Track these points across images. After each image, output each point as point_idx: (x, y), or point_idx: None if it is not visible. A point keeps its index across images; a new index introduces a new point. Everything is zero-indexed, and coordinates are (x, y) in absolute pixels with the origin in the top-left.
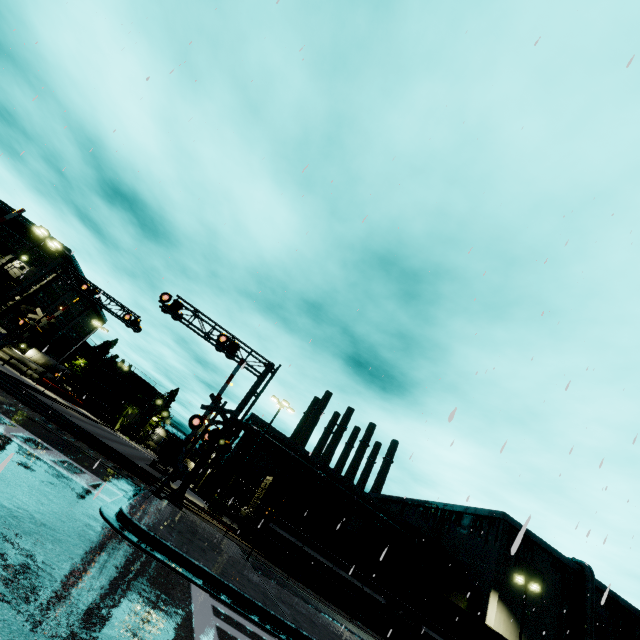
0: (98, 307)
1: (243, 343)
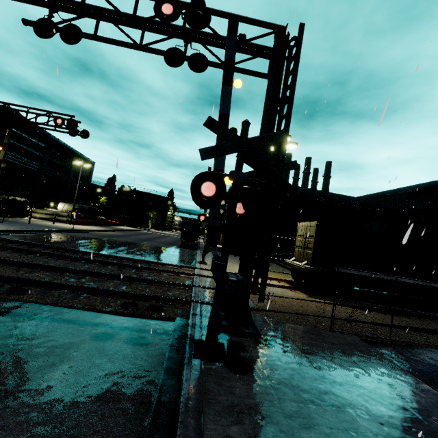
0: (78, 154)
1: (210, 10)
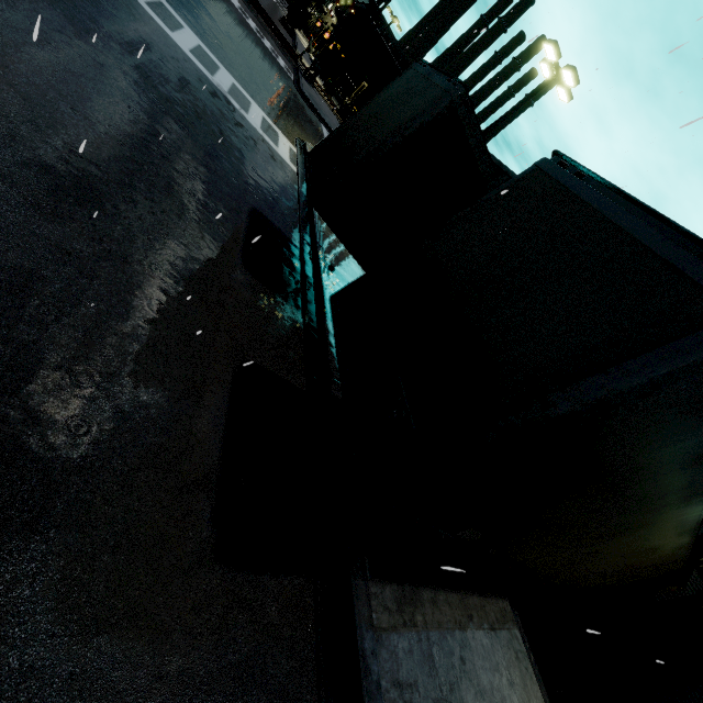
0: None
1: None
